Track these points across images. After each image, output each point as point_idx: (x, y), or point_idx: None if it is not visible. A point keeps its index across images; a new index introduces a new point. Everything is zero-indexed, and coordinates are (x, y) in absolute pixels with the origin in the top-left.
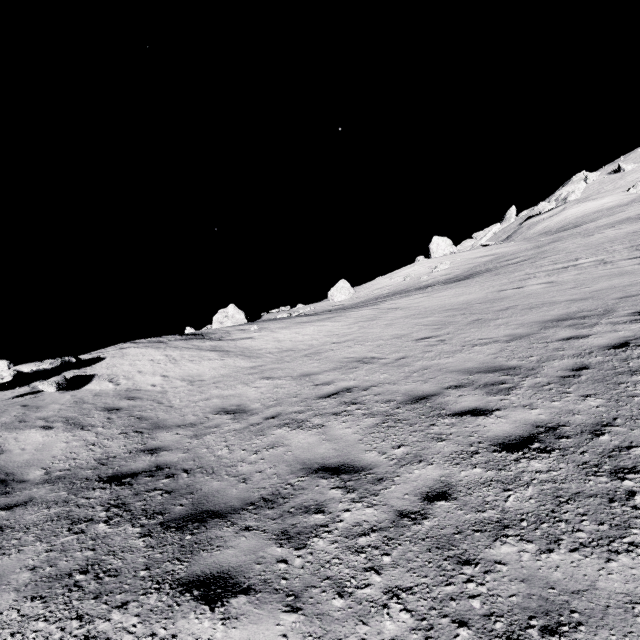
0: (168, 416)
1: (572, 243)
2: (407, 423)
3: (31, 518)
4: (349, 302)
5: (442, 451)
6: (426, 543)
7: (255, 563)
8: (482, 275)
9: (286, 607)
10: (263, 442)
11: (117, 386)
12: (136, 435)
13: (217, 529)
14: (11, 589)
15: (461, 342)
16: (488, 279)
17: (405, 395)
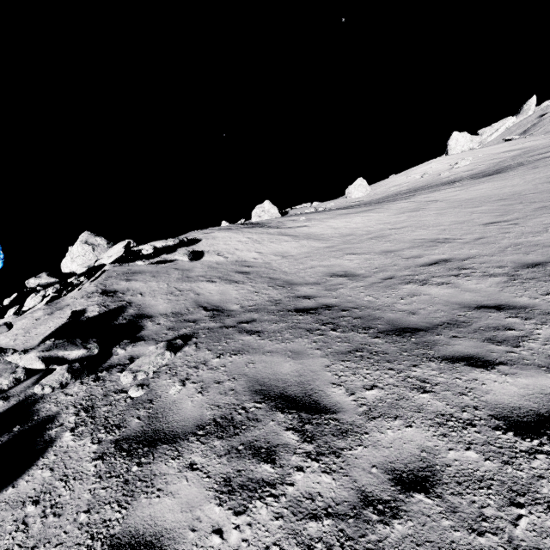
0: (291, 278)
1: None
2: (539, 280)
3: (272, 327)
4: (368, 198)
5: None
6: None
7: (489, 352)
8: (516, 169)
9: (546, 371)
10: (401, 293)
11: (227, 259)
12: (281, 288)
13: (430, 336)
14: (318, 357)
15: (540, 225)
16: (527, 172)
17: (515, 263)
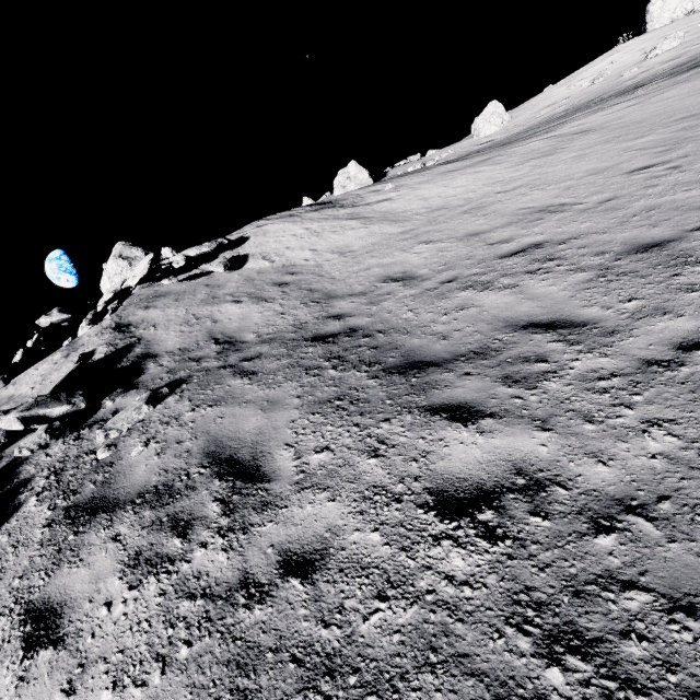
0: (335, 287)
1: None
2: (636, 276)
3: (271, 366)
4: (502, 135)
5: (696, 302)
6: (687, 386)
7: (489, 398)
8: None
9: (536, 428)
10: (449, 305)
11: (273, 263)
12: (315, 305)
13: (438, 374)
14: (292, 408)
15: None
16: None
17: (625, 245)
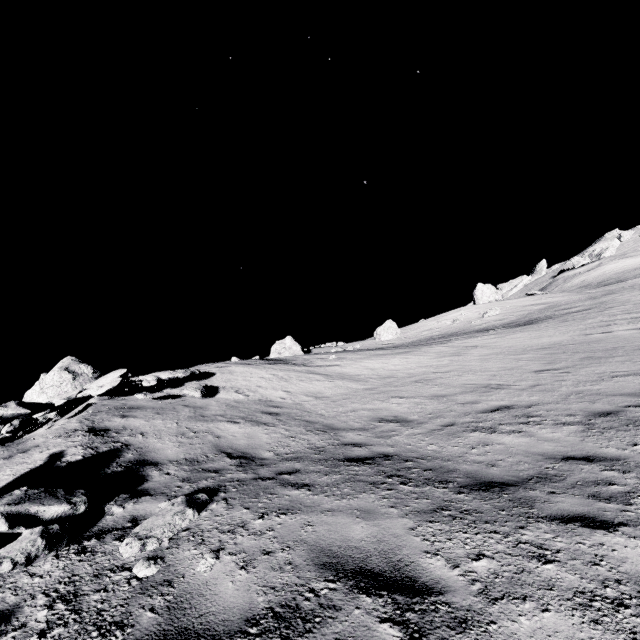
0: (331, 421)
1: (632, 296)
2: (618, 430)
3: (324, 480)
4: (399, 341)
5: None
6: None
7: (601, 511)
8: (547, 321)
9: None
10: (469, 441)
11: (247, 397)
12: (323, 433)
13: (524, 492)
14: (396, 516)
15: (593, 374)
16: (559, 324)
17: (584, 411)
